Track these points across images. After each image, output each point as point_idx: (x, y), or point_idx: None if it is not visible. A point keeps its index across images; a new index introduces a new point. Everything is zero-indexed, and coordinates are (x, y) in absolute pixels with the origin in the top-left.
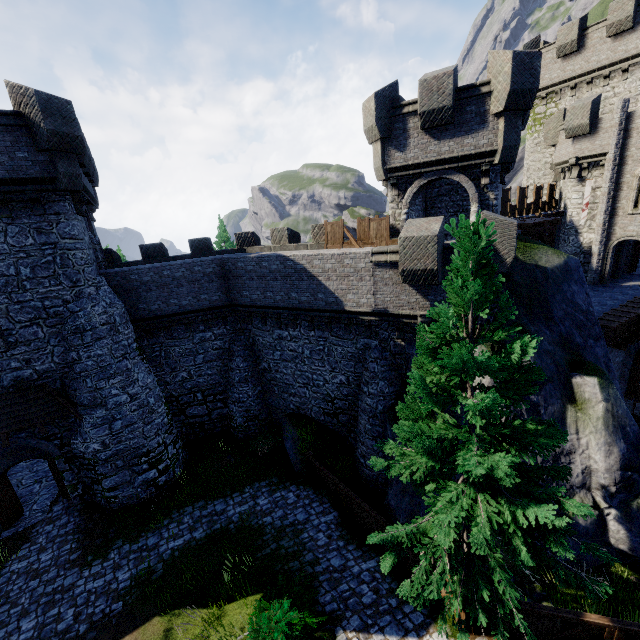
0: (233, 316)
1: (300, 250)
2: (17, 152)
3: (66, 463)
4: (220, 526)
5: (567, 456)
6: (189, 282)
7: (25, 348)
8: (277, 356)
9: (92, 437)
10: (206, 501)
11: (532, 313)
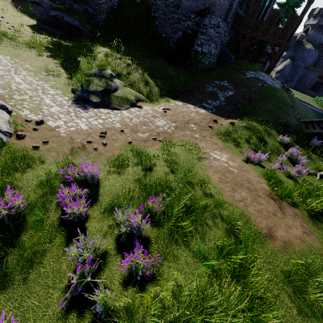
0: None
1: None
2: None
3: None
4: None
5: (277, 67)
6: None
7: None
8: None
9: None
10: None
11: (294, 51)
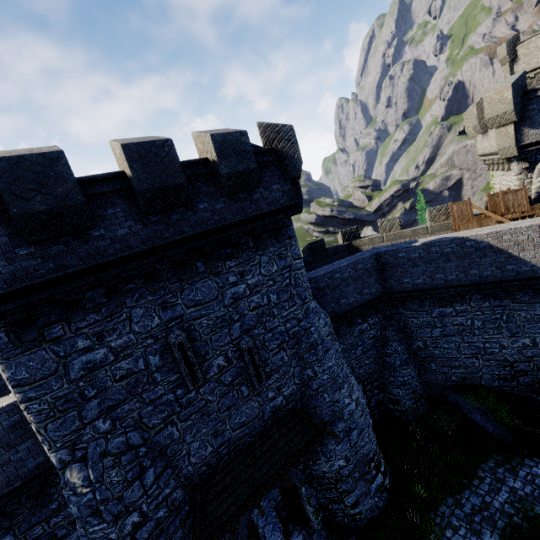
0: (382, 304)
1: (465, 230)
2: (272, 185)
3: (310, 487)
4: (503, 522)
5: None
6: (354, 280)
7: (276, 375)
8: (436, 333)
9: (337, 454)
10: (453, 496)
11: None
